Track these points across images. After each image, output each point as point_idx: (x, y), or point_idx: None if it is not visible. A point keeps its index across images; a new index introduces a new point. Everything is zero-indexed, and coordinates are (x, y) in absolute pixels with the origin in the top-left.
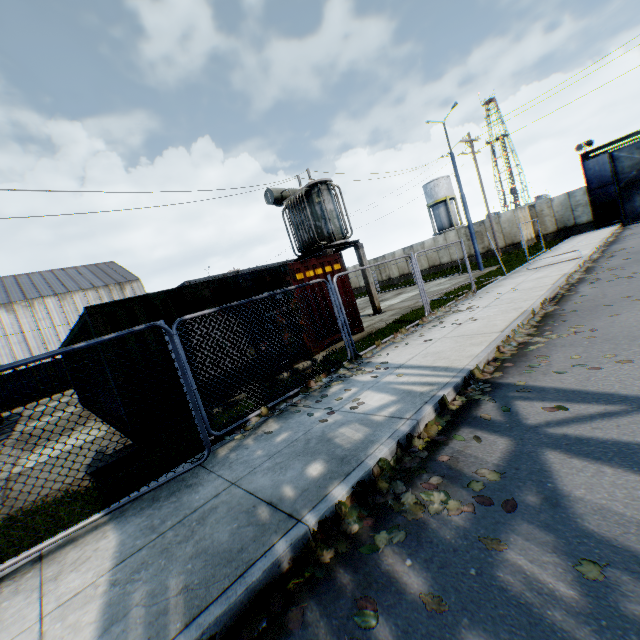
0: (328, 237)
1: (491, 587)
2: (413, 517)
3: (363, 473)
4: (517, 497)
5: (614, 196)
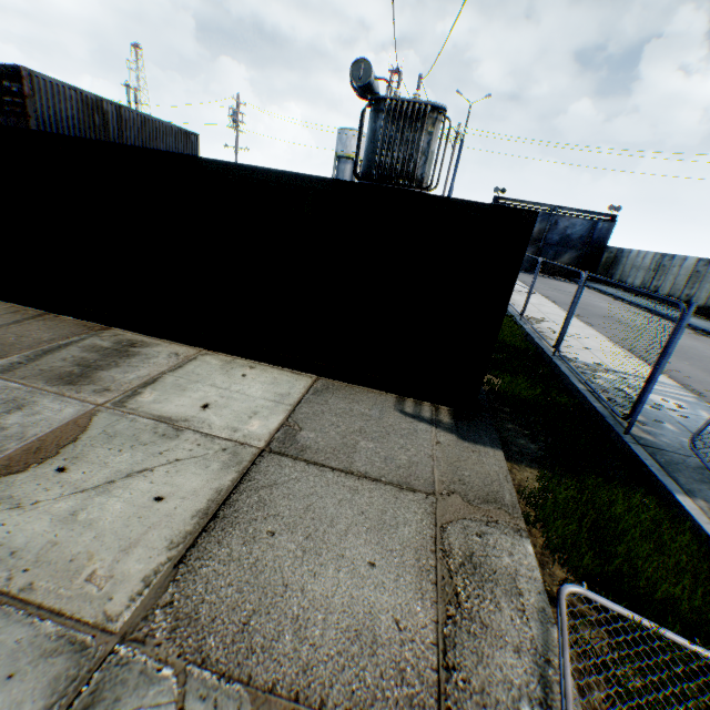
0: (419, 180)
1: None
2: None
3: None
4: None
5: None
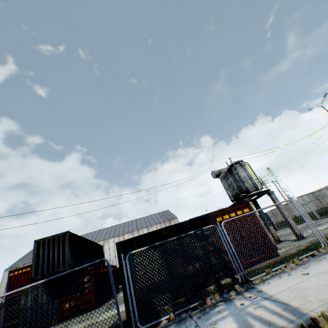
0: (246, 190)
1: None
2: None
3: None
4: None
5: None
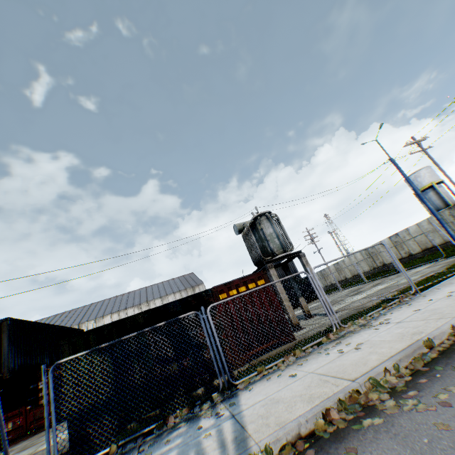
0: (271, 253)
1: None
2: None
3: None
4: None
5: None
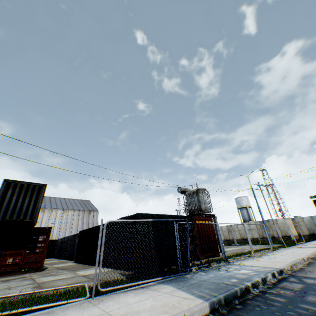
0: (203, 210)
1: (304, 300)
2: (275, 292)
3: (253, 281)
4: (307, 291)
5: None
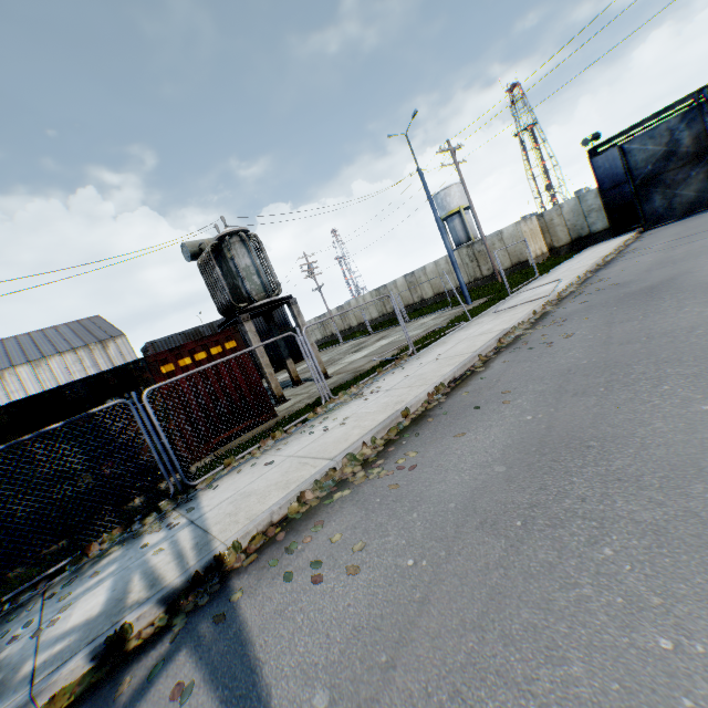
0: (248, 298)
1: None
2: None
3: None
4: None
5: (630, 197)
